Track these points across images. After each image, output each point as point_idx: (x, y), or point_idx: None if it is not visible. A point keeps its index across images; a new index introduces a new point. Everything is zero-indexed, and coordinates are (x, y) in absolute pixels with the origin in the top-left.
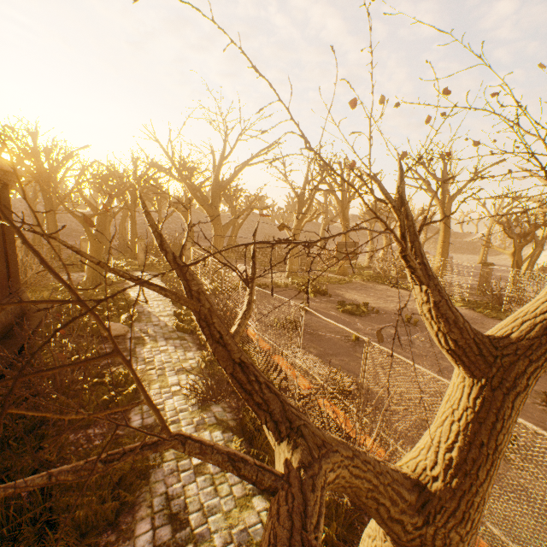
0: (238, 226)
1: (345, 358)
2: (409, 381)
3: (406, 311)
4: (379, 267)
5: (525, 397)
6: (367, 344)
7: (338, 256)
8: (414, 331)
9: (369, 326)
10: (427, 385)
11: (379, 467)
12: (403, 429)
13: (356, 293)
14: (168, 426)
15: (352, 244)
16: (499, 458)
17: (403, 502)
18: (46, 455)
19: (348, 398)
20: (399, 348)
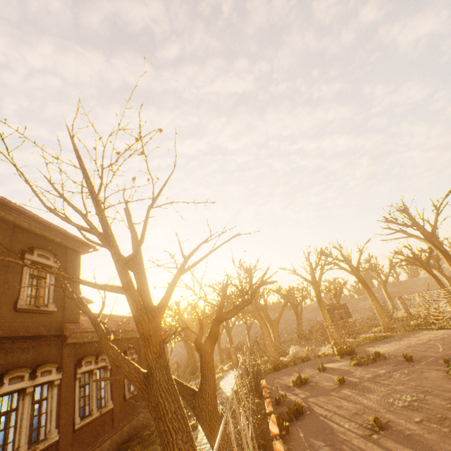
0: (300, 314)
1: (320, 396)
2: (352, 403)
3: (419, 350)
4: (447, 309)
5: (206, 357)
6: (240, 364)
7: (333, 319)
8: (405, 366)
9: (365, 371)
10: (364, 403)
11: (182, 383)
12: (316, 429)
13: (385, 345)
14: (200, 436)
15: (340, 306)
16: (206, 376)
17: (187, 392)
18: (156, 446)
19: (298, 418)
20: (372, 382)
